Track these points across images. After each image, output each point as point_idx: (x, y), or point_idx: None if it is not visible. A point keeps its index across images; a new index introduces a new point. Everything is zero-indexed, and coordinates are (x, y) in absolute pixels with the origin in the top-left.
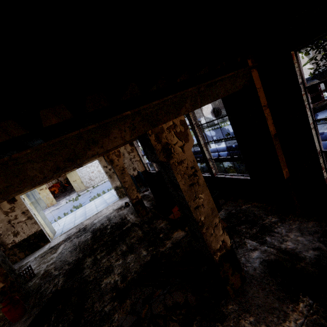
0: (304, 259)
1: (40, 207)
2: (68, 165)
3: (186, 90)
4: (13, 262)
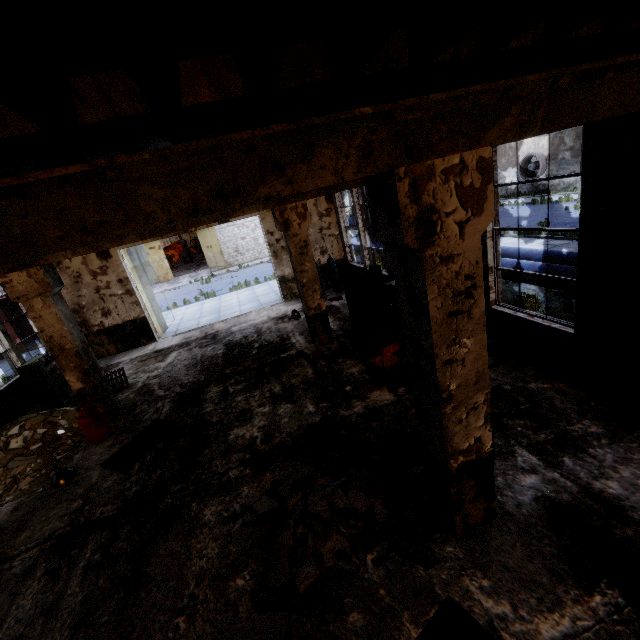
0: (637, 525)
1: (147, 279)
2: (216, 206)
3: (522, 78)
4: (99, 355)
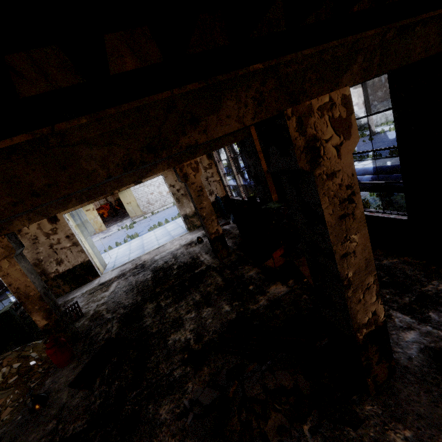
0: None
1: (87, 232)
2: (147, 158)
3: (364, 34)
4: (57, 295)
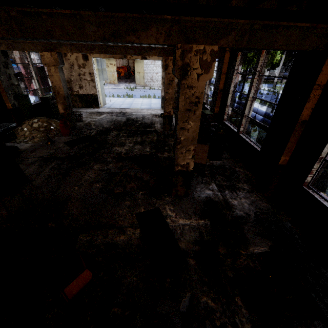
0: (232, 212)
1: (102, 77)
2: (111, 39)
3: (236, 20)
4: (74, 106)
